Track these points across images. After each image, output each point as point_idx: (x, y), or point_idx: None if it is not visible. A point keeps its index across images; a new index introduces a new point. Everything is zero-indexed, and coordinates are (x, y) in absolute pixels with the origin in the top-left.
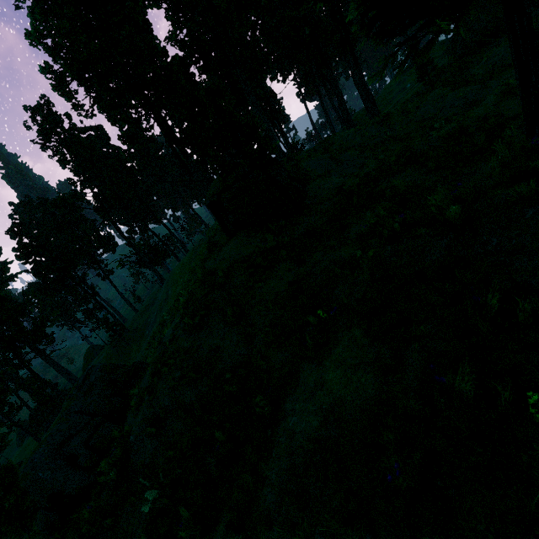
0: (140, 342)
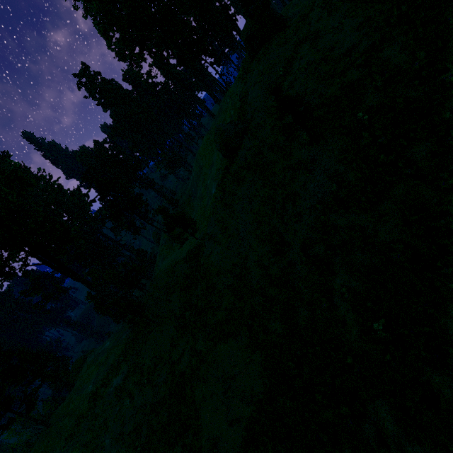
0: (190, 205)
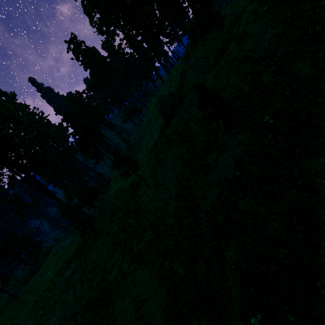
0: (139, 146)
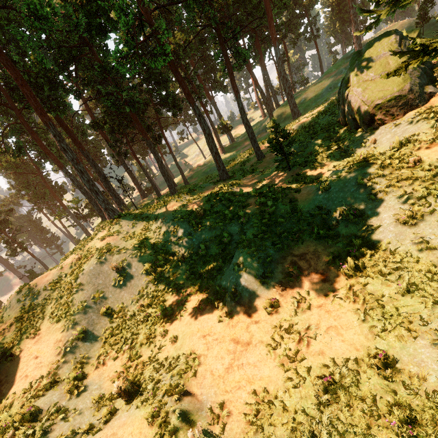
0: None
